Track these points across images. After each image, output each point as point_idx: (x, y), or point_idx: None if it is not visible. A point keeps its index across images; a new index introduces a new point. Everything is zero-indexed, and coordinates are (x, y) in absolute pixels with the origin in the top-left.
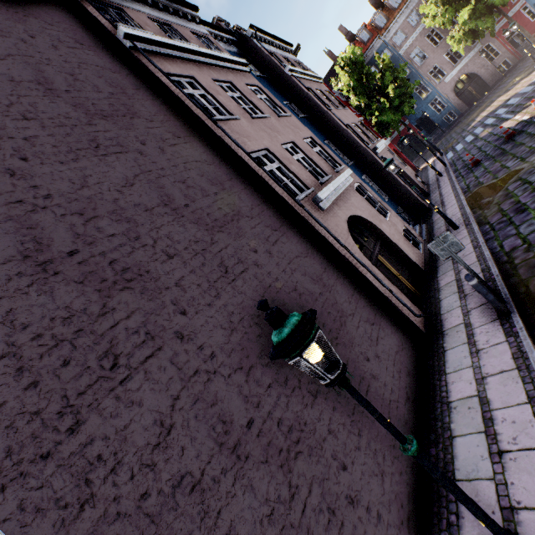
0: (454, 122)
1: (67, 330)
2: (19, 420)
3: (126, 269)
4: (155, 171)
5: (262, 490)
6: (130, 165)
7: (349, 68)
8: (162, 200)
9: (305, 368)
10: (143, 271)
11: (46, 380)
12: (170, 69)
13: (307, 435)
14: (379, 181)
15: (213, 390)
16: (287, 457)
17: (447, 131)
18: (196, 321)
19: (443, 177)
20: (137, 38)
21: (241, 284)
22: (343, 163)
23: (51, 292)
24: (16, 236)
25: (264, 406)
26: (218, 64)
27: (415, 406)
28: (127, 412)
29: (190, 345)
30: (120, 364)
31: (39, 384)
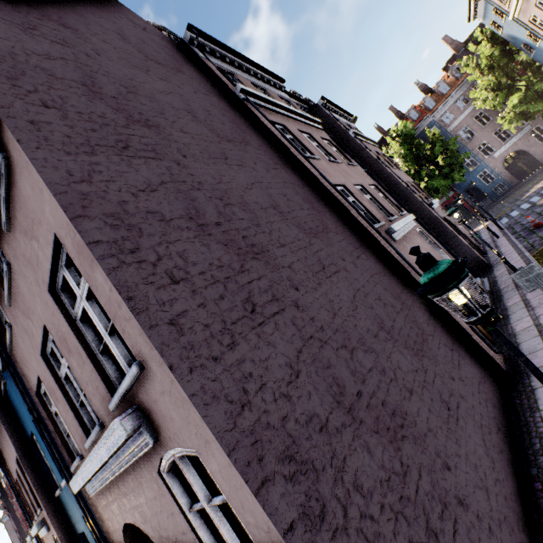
0: (504, 193)
1: (220, 275)
2: (196, 327)
3: (253, 245)
4: (265, 183)
5: (378, 455)
6: (248, 175)
7: (400, 138)
8: (272, 204)
9: (398, 366)
10: (265, 250)
11: (210, 305)
12: (269, 117)
13: (409, 424)
14: (435, 234)
15: (326, 356)
16: (395, 436)
17: (497, 201)
18: (306, 298)
19: (500, 238)
20: (248, 93)
21: (336, 281)
22: None
23: (208, 246)
24: (184, 203)
25: (368, 385)
26: (300, 120)
27: (508, 439)
28: (266, 348)
29: (304, 315)
30: (257, 311)
31: (206, 306)
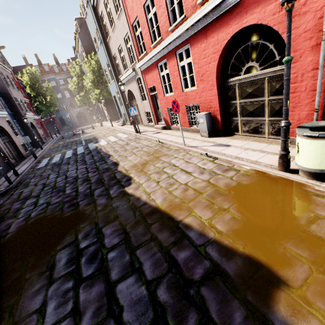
0: (74, 127)
1: None
2: None
3: None
4: None
5: None
6: None
7: (31, 75)
8: None
9: None
10: None
11: None
12: None
13: None
14: (22, 126)
15: None
16: None
17: (70, 129)
18: None
19: (53, 140)
20: None
21: None
22: (6, 110)
23: None
24: None
25: None
26: None
27: None
28: None
29: None
30: None
31: None
